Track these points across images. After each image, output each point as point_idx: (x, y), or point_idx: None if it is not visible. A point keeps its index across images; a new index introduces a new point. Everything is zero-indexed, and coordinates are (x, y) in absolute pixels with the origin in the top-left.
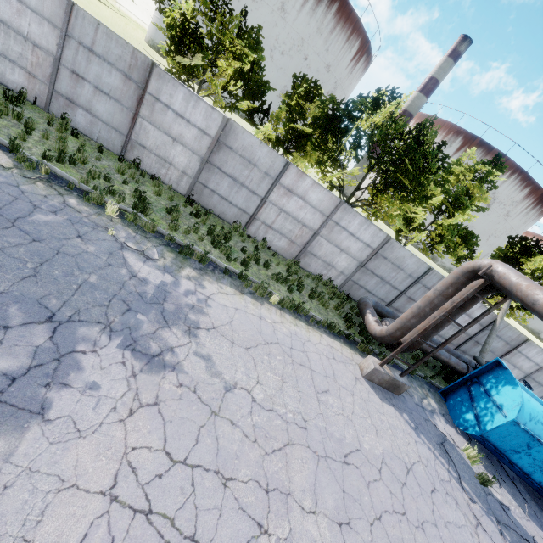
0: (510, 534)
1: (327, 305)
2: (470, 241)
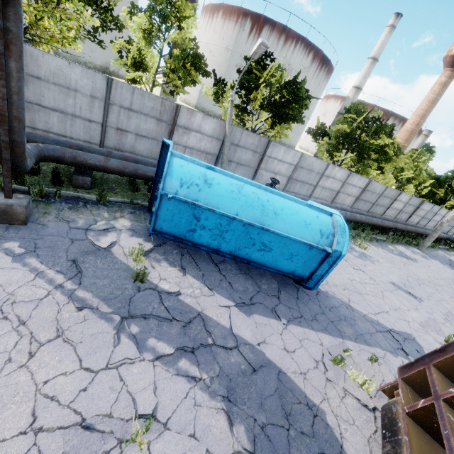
0: (145, 324)
1: None
2: (200, 64)
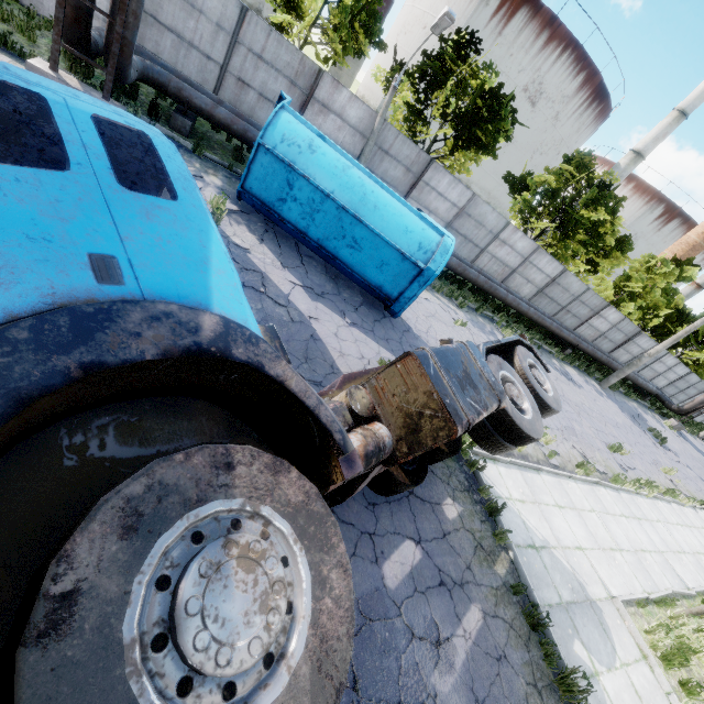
0: None
1: (31, 34)
2: (374, 28)
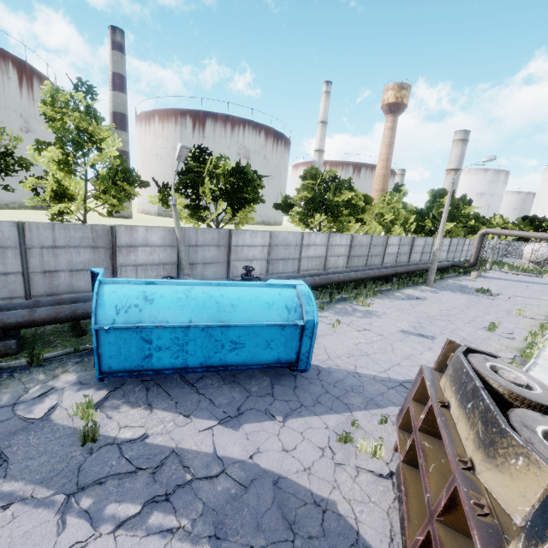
0: (101, 491)
1: None
2: (133, 177)
